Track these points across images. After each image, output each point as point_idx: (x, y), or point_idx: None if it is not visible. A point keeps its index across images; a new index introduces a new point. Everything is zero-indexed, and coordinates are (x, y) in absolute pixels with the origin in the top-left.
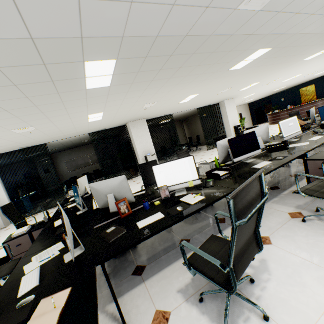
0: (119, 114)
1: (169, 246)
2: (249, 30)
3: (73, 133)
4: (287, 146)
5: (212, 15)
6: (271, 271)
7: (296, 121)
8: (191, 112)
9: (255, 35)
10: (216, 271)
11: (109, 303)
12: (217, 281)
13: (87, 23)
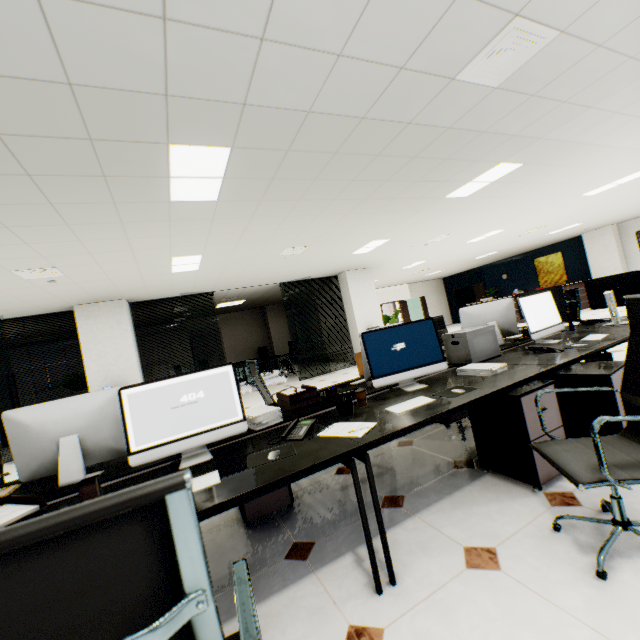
0: None
1: None
2: None
3: None
4: None
5: None
6: None
7: (228, 385)
8: (281, 289)
9: None
10: None
11: None
12: None
13: None
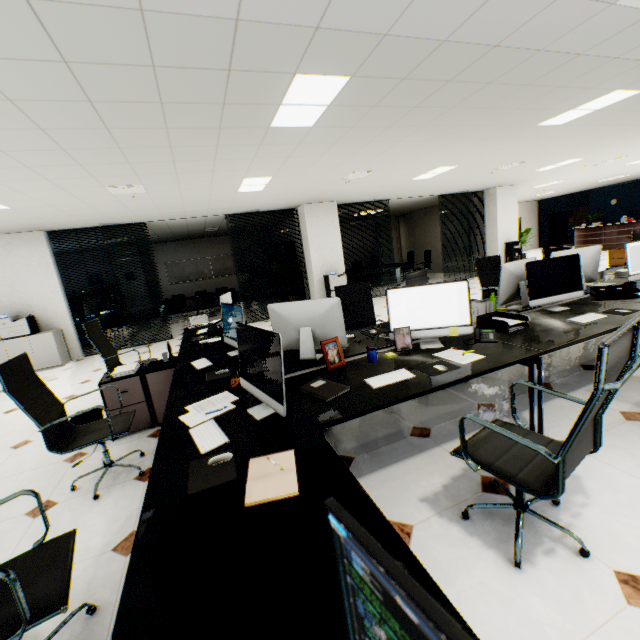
0: (296, 185)
1: (392, 434)
2: (616, 48)
3: (200, 210)
4: (638, 292)
5: (564, 11)
6: (589, 493)
7: None
8: (424, 201)
9: (623, 60)
10: (515, 469)
11: None
12: (520, 482)
13: (341, 2)
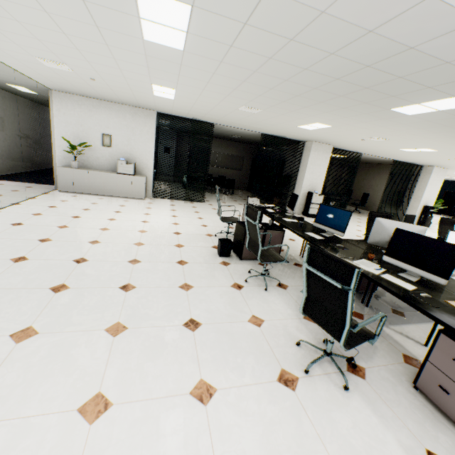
0: (334, 133)
1: None
2: None
3: (255, 127)
4: None
5: None
6: None
7: None
8: (378, 160)
9: None
10: None
11: (389, 325)
12: None
13: None
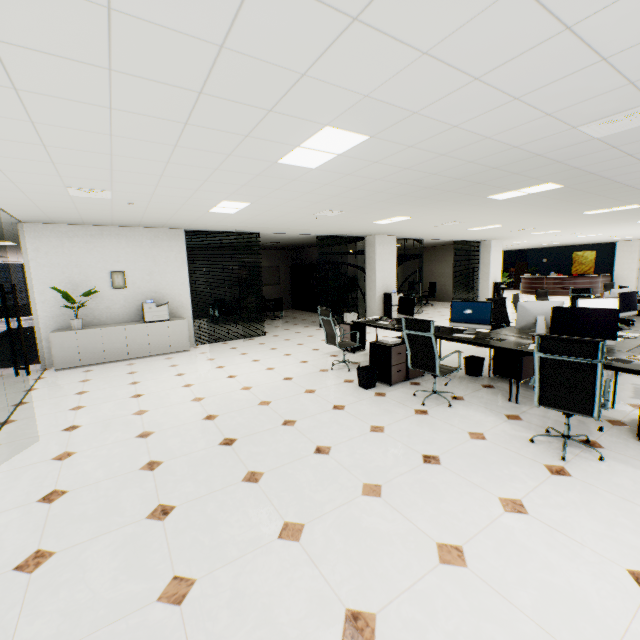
0: (409, 223)
1: None
2: None
3: (314, 230)
4: None
5: None
6: None
7: None
8: (435, 243)
9: None
10: None
11: None
12: None
13: (615, 169)
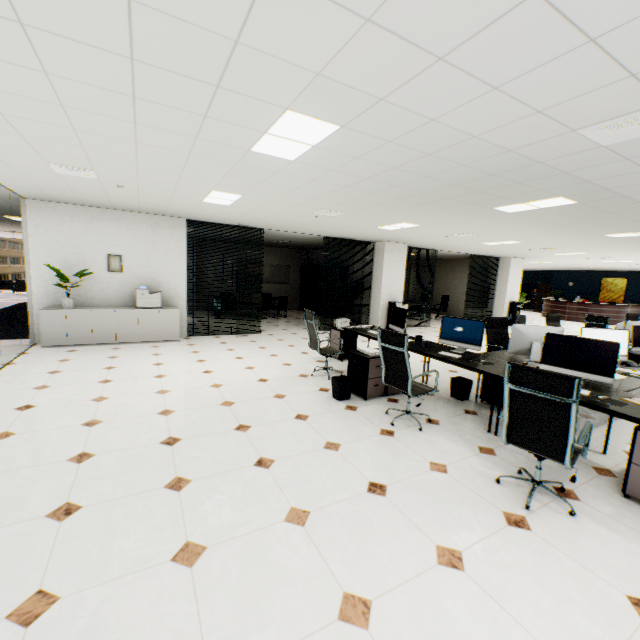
0: (417, 231)
1: None
2: None
3: (319, 230)
4: None
5: None
6: None
7: None
8: (452, 255)
9: None
10: None
11: None
12: None
13: (633, 186)
